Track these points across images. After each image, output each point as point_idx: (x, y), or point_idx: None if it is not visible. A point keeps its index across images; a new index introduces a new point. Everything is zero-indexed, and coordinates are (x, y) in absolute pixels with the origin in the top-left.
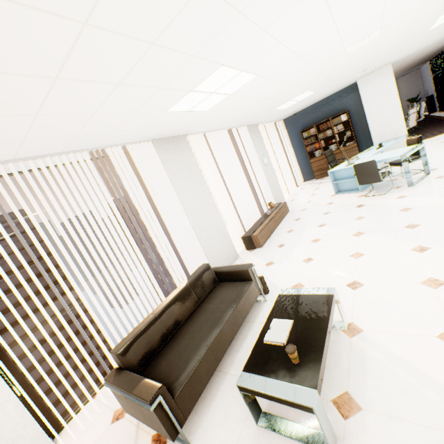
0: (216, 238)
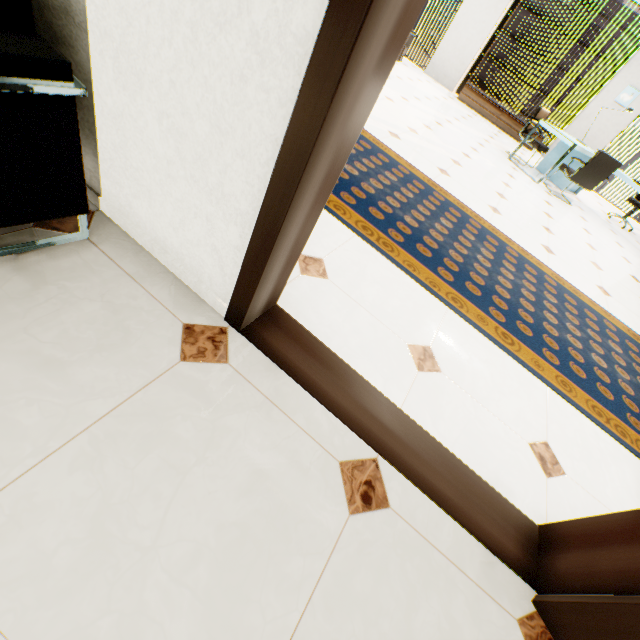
0: (456, 53)
